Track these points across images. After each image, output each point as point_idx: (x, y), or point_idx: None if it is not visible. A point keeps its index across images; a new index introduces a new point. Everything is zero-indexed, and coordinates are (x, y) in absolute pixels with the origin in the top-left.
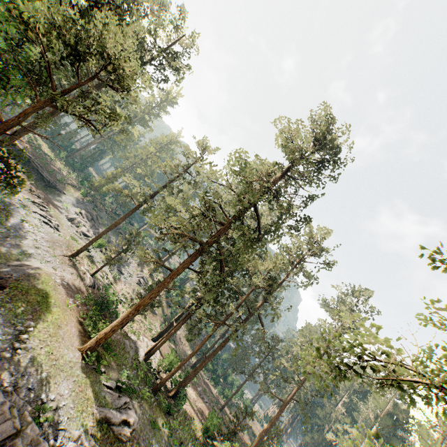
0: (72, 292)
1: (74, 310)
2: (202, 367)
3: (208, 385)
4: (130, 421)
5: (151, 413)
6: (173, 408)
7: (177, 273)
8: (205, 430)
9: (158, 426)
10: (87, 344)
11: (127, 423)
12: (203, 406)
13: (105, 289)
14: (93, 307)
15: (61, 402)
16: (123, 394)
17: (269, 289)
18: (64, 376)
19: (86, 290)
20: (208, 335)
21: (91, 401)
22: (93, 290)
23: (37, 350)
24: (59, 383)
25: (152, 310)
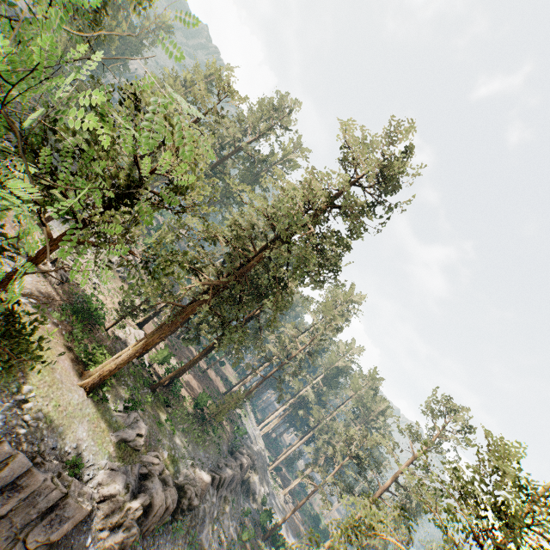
0: (43, 306)
1: (56, 335)
2: (197, 362)
3: (190, 350)
4: (142, 434)
5: (154, 413)
6: (169, 396)
7: (191, 313)
8: (194, 402)
9: (163, 425)
10: (89, 380)
11: (139, 435)
12: (189, 377)
13: (88, 301)
14: (74, 318)
15: (83, 445)
16: (130, 409)
17: (277, 307)
18: (78, 422)
19: (55, 293)
20: (210, 346)
21: (106, 431)
22: (62, 285)
23: (44, 410)
24: (76, 430)
25: (145, 314)
